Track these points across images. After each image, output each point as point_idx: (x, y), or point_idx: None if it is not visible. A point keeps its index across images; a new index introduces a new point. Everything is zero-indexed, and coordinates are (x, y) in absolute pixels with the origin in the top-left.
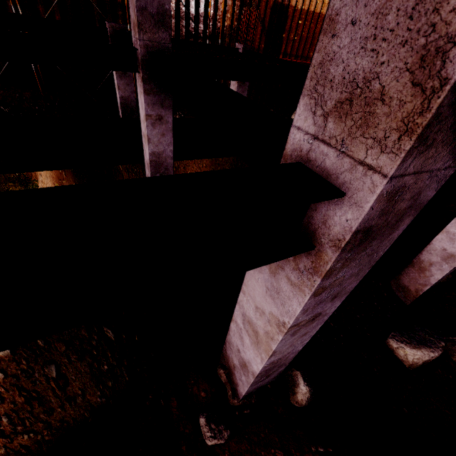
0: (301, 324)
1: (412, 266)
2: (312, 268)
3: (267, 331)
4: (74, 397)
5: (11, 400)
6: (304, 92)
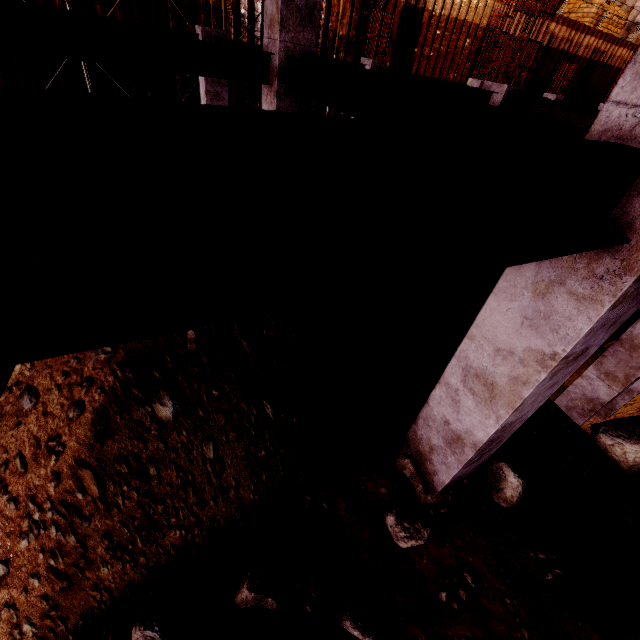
0: (568, 359)
1: (620, 344)
2: (621, 267)
3: (516, 376)
4: (227, 489)
5: (168, 481)
6: (635, 60)
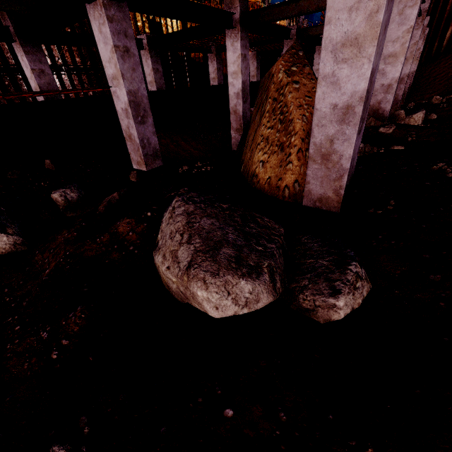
0: (412, 30)
1: None
2: None
3: (402, 43)
4: None
5: None
6: None
